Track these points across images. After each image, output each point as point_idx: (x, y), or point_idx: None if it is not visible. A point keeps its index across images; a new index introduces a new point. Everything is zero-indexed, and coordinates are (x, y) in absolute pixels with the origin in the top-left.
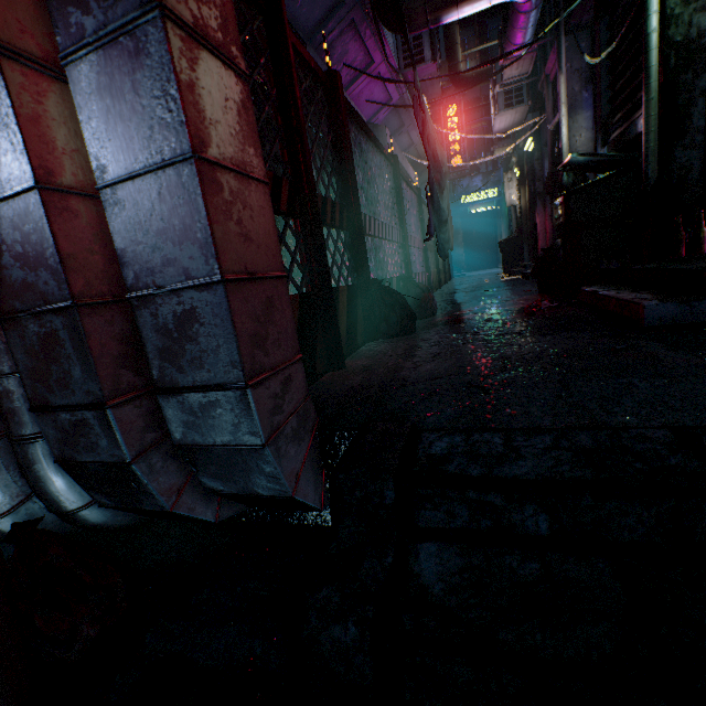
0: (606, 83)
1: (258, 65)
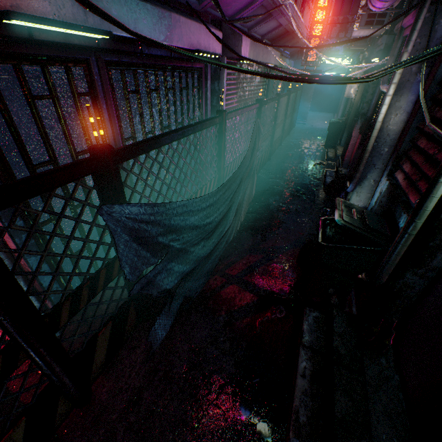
0: (418, 122)
1: None
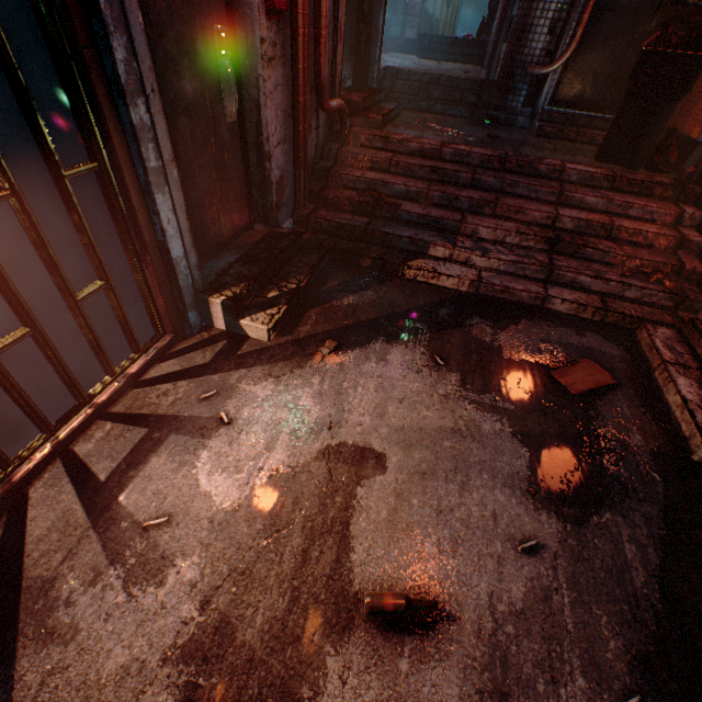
0: None
1: None
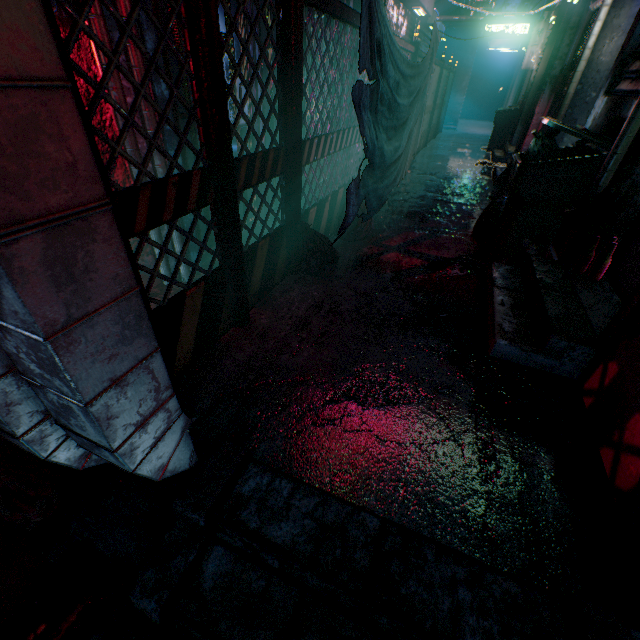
0: None
1: (164, 35)
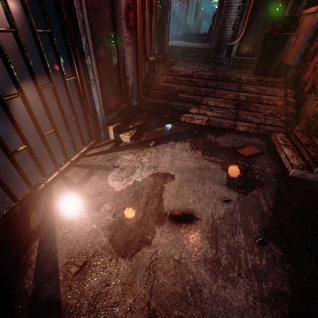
0: None
1: None
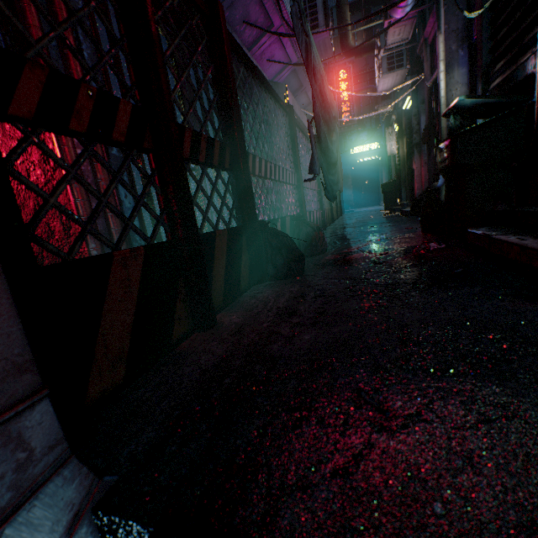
0: (487, 34)
1: None
